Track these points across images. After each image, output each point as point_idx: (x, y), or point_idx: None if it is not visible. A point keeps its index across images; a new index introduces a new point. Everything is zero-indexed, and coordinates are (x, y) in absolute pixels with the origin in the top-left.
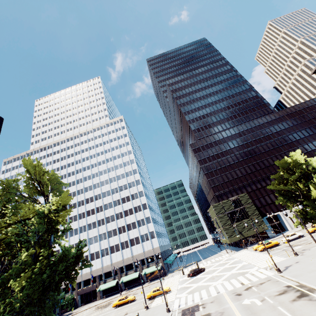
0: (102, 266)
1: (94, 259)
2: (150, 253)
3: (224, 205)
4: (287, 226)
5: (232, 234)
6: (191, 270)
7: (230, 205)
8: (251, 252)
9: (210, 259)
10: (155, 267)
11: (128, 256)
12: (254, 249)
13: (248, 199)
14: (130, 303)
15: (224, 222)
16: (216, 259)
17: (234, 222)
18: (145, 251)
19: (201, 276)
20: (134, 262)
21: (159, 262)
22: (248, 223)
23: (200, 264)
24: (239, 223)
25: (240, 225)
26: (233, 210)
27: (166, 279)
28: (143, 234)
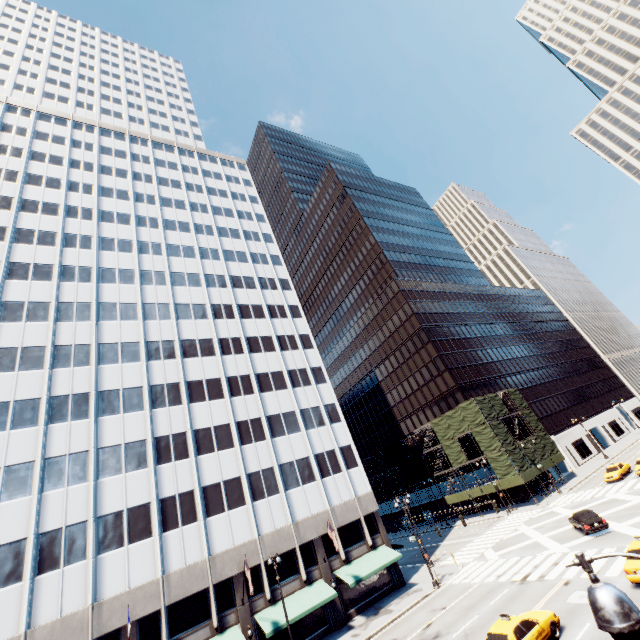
0: (162, 572)
1: (121, 542)
2: (352, 511)
3: (494, 403)
4: (566, 463)
5: (523, 464)
6: (588, 514)
7: (502, 405)
8: (612, 485)
9: (478, 531)
10: (378, 557)
11: (278, 522)
12: (616, 476)
13: (522, 399)
14: (567, 637)
15: (504, 437)
16: (512, 522)
17: (517, 439)
18: (334, 504)
19: (639, 519)
20: (299, 547)
21: (378, 542)
22: (537, 445)
23: (479, 539)
24: (525, 442)
25: (528, 446)
26: (509, 415)
27: (455, 581)
28: (322, 452)
